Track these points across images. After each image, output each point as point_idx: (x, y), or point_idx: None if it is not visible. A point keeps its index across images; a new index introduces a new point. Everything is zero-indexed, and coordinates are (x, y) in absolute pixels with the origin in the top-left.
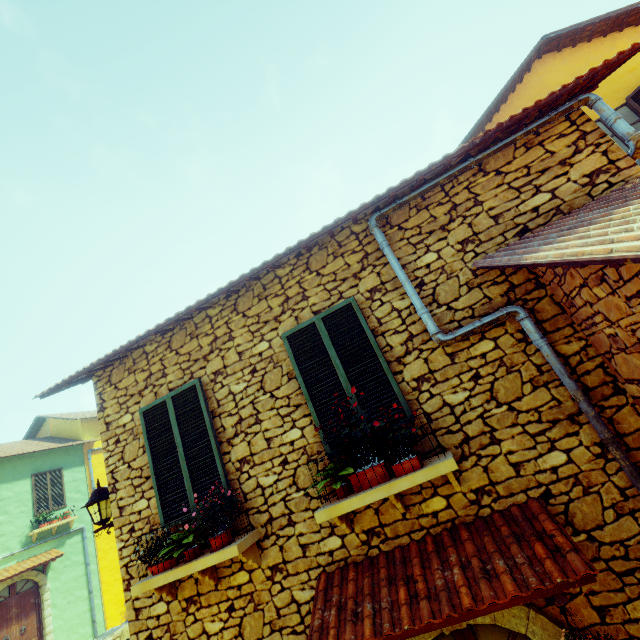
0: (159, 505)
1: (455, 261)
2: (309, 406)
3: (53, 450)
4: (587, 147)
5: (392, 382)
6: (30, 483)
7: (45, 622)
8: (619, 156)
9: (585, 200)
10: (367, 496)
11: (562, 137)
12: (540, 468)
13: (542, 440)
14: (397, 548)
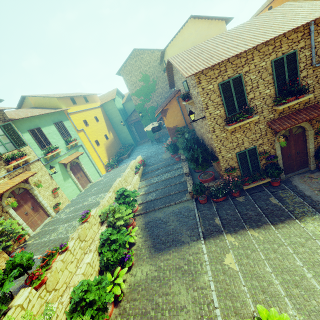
0: (226, 111)
1: None
2: (275, 83)
3: (54, 112)
4: None
5: (298, 77)
6: (54, 127)
7: (86, 173)
8: None
9: None
10: (292, 103)
11: None
12: (319, 97)
13: None
14: (286, 115)
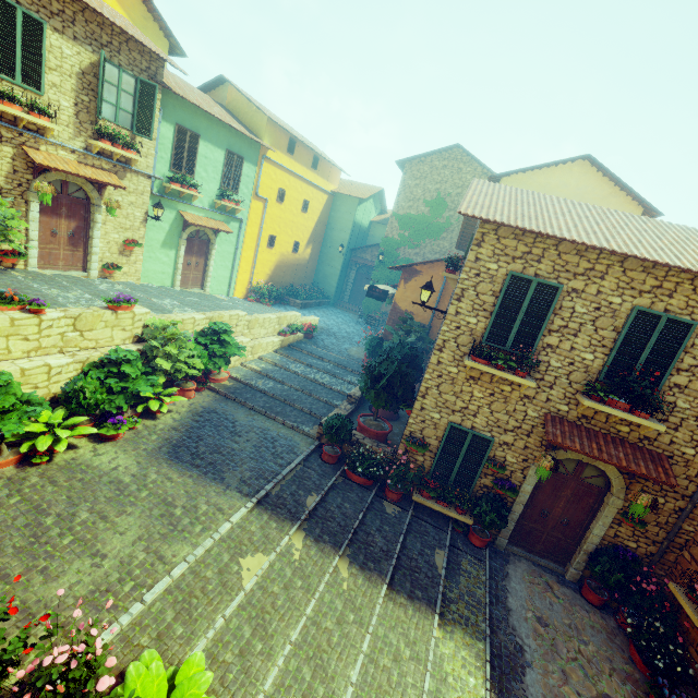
0: (488, 331)
1: None
2: (613, 353)
3: (243, 135)
4: None
5: (665, 377)
6: (224, 156)
7: (209, 268)
8: None
9: None
10: (616, 412)
11: None
12: (680, 449)
13: (693, 443)
14: (591, 429)
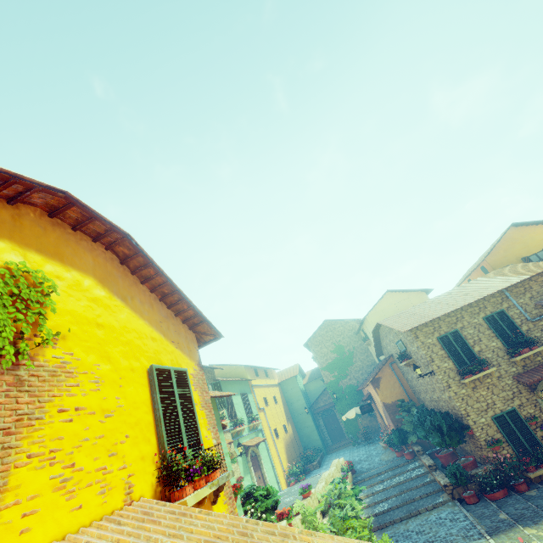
0: (456, 363)
1: (529, 302)
2: (498, 336)
3: (241, 382)
4: None
5: (521, 330)
6: (241, 398)
7: (265, 475)
8: None
9: None
10: (528, 353)
11: None
12: None
13: None
14: (532, 368)
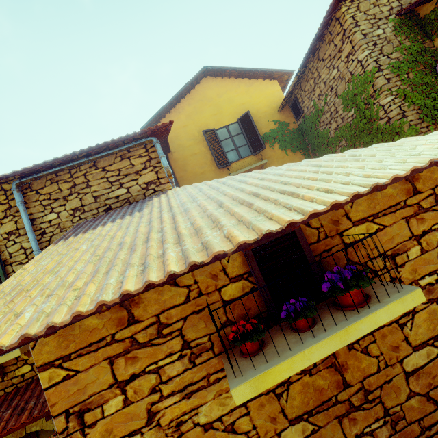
0: None
1: (67, 221)
2: None
3: None
4: (150, 167)
5: None
6: None
7: None
8: (162, 176)
9: (142, 197)
10: None
11: (140, 157)
12: None
13: None
14: None
